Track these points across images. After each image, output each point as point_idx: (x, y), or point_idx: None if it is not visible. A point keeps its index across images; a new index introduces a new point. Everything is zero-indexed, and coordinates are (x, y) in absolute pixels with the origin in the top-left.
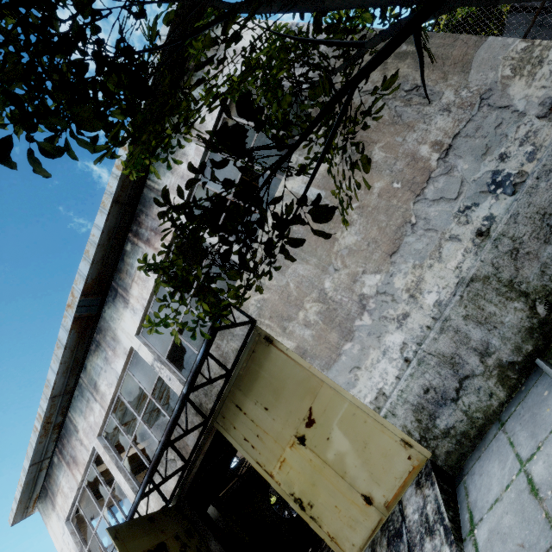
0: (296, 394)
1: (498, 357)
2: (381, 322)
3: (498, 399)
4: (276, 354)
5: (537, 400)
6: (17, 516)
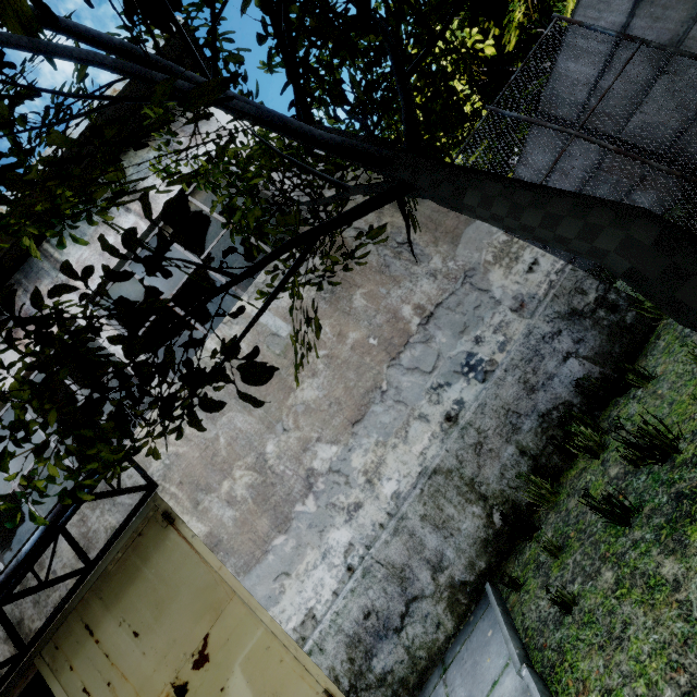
0: (190, 611)
1: (451, 574)
2: (328, 510)
3: (446, 632)
4: (174, 543)
5: (481, 641)
6: None
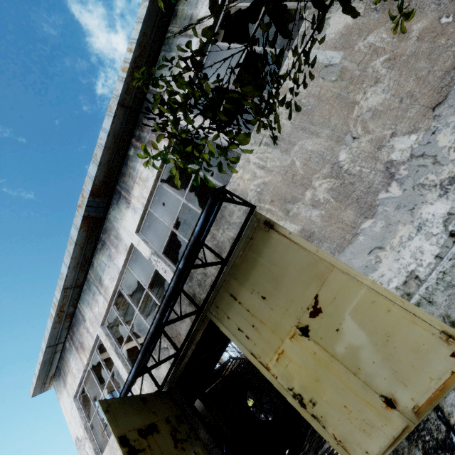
0: (299, 281)
1: None
2: (416, 191)
3: None
4: (277, 240)
5: None
6: (36, 389)
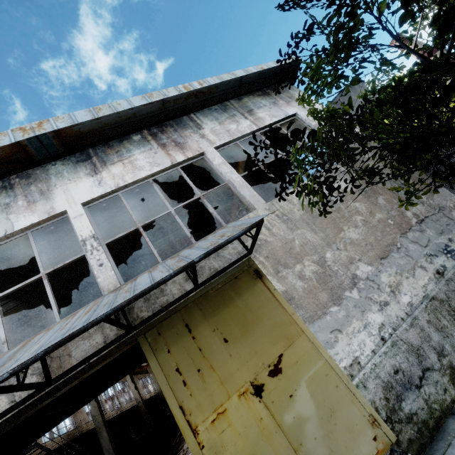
0: (269, 335)
1: (450, 360)
2: (367, 300)
3: (451, 396)
4: (261, 289)
5: None
6: None
